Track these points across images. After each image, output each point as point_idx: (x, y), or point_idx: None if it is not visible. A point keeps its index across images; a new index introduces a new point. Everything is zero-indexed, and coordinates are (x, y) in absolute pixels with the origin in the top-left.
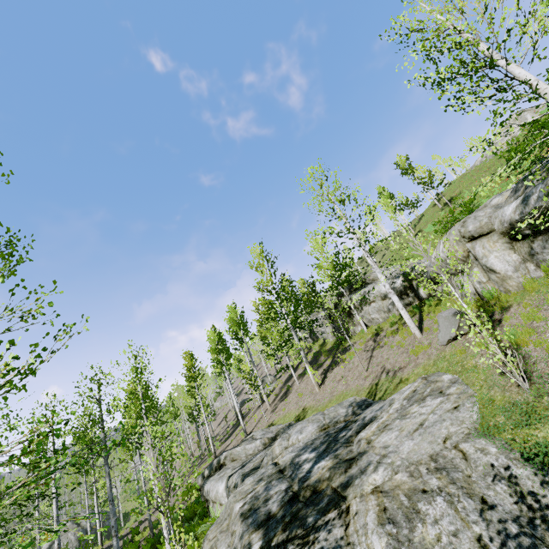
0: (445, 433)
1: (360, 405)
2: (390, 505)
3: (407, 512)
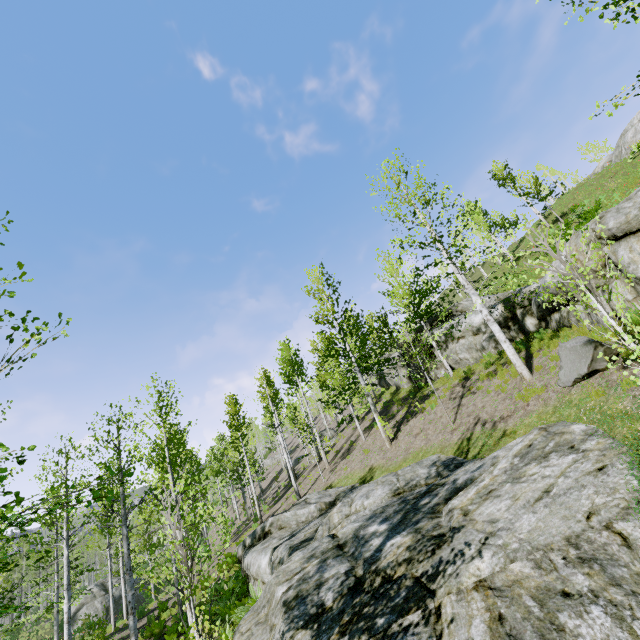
0: (588, 505)
1: (447, 464)
2: (509, 612)
3: (542, 628)
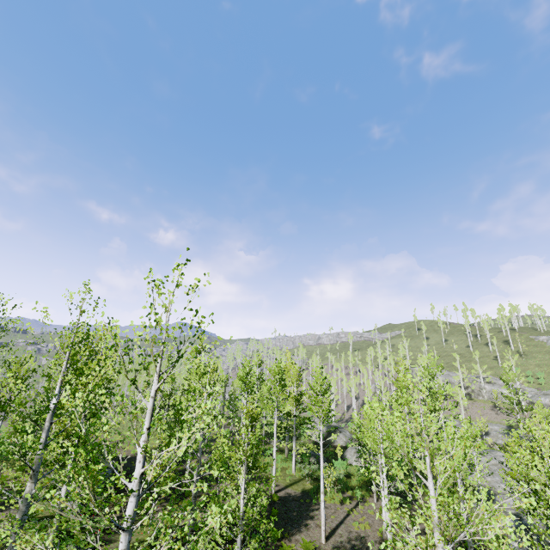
0: None
1: (510, 427)
2: None
3: None
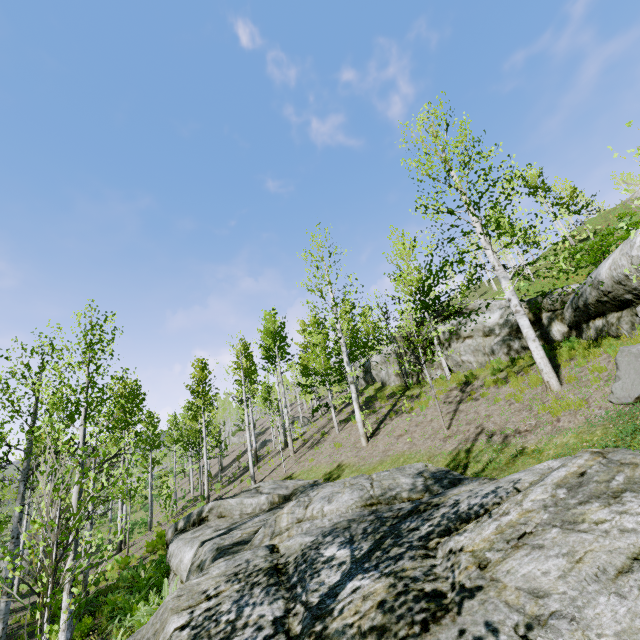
0: None
1: (439, 478)
2: None
3: None
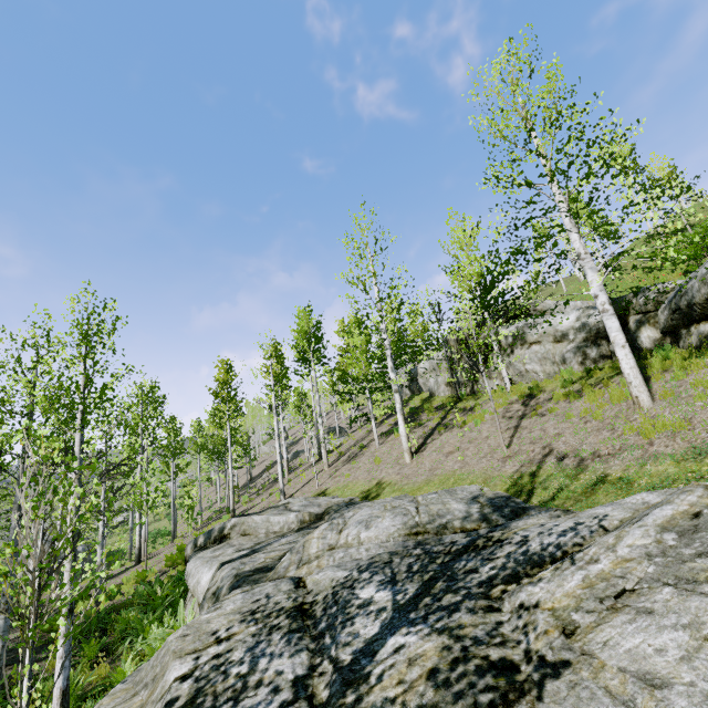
0: None
1: (499, 505)
2: None
3: None
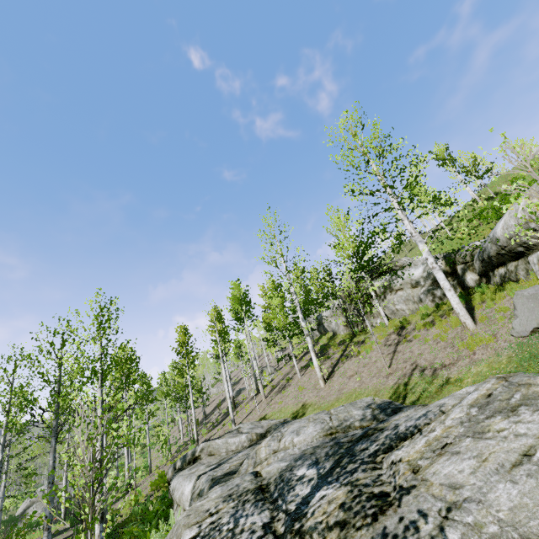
0: None
1: (384, 408)
2: None
3: None
